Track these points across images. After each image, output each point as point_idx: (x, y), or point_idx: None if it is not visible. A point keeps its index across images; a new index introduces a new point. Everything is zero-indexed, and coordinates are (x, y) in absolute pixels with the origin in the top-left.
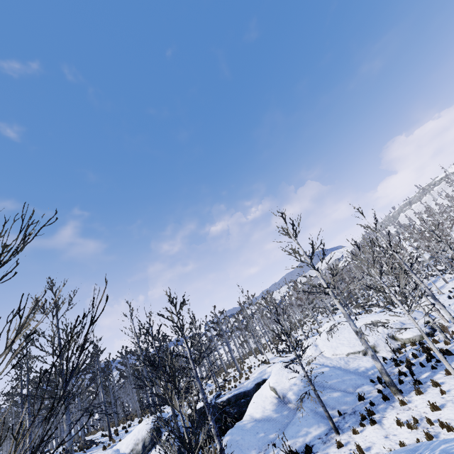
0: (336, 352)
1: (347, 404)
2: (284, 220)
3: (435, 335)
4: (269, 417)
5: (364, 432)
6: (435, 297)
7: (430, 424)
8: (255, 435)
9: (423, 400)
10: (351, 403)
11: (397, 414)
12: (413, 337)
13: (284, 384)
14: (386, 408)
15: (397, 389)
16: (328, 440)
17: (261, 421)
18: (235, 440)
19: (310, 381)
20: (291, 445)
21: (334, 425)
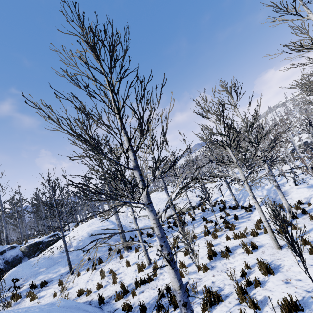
0: (135, 214)
1: (100, 253)
2: (86, 117)
3: (196, 209)
4: (52, 256)
5: (84, 275)
6: (166, 189)
7: (113, 276)
8: (32, 268)
9: (134, 256)
10: (103, 252)
11: (112, 265)
12: (184, 209)
13: (77, 235)
14: (113, 259)
15: (126, 247)
16: (64, 277)
17: (46, 259)
18: (17, 271)
19: (63, 239)
20: (41, 279)
21: (70, 269)
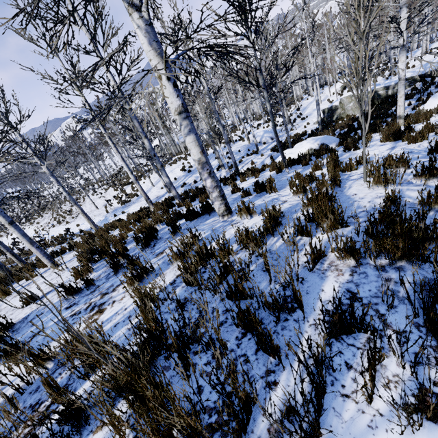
0: None
1: None
2: None
3: None
4: None
5: None
6: None
7: None
8: None
9: None
10: None
11: None
12: None
13: None
14: None
15: None
16: None
17: None
18: None
19: None
20: None
21: None
